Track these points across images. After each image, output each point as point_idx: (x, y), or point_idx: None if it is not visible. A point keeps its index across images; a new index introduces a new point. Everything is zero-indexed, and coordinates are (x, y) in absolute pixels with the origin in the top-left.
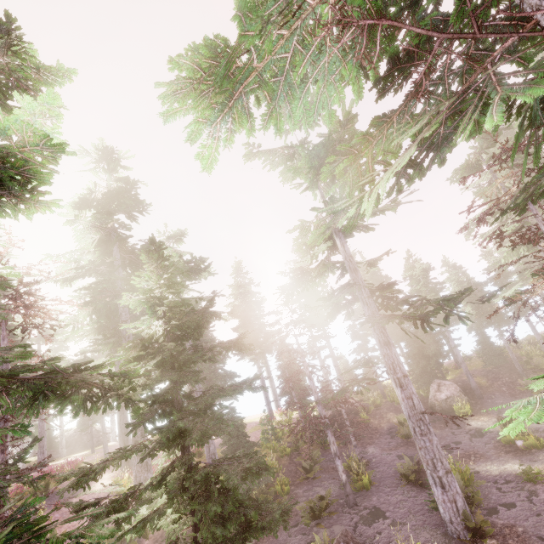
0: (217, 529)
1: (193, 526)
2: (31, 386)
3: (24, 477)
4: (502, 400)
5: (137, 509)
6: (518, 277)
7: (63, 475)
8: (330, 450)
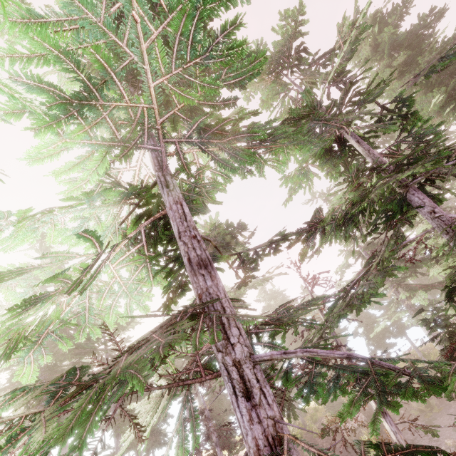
0: None
1: None
2: None
3: None
4: (402, 427)
5: None
6: (384, 313)
7: None
8: None
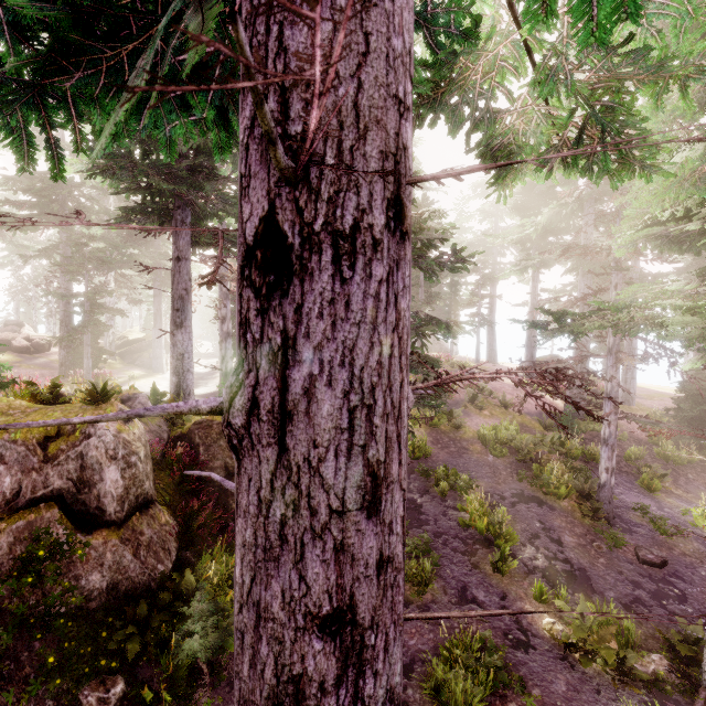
0: None
1: None
2: None
3: None
4: None
5: None
6: None
7: None
8: None
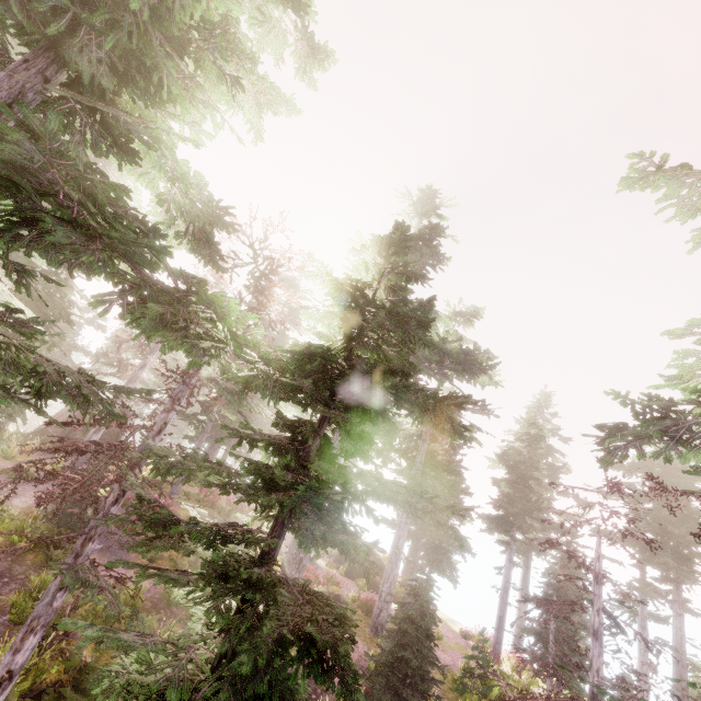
0: (228, 700)
1: (216, 657)
2: (153, 295)
3: (104, 400)
4: None
5: (166, 547)
6: None
7: (151, 443)
8: None
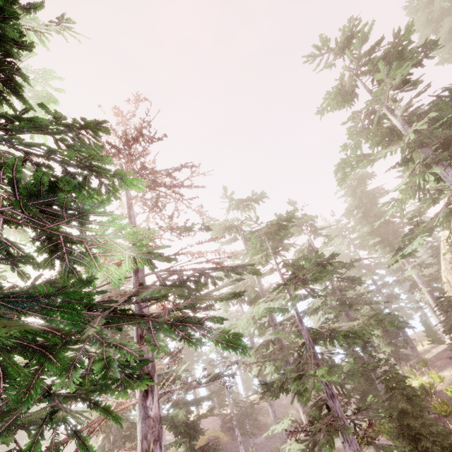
0: None
1: None
2: None
3: None
4: None
5: None
6: None
7: None
8: (237, 440)
